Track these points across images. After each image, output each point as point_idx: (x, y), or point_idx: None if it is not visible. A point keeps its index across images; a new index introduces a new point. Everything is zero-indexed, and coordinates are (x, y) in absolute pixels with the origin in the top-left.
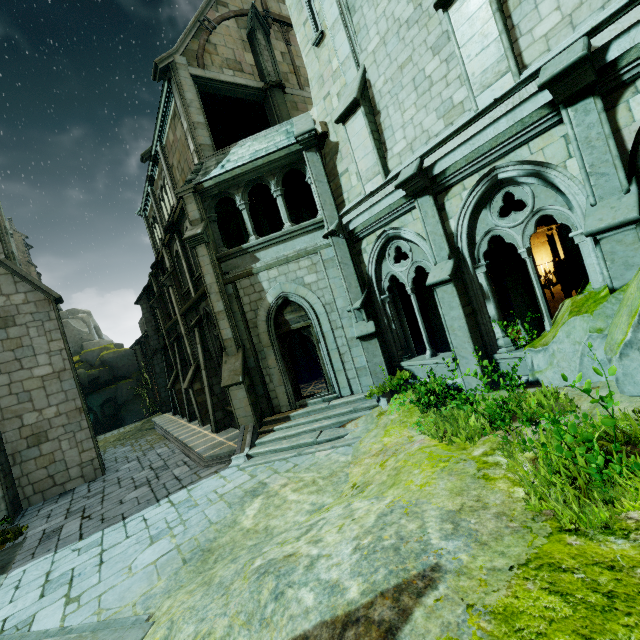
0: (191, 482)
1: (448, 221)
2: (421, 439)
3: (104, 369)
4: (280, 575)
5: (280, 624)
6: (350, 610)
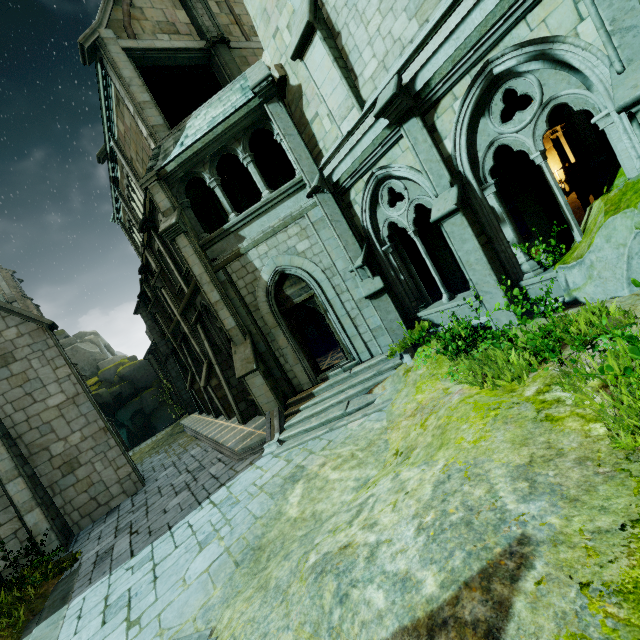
0: (228, 478)
1: (442, 143)
2: (459, 389)
3: (124, 384)
4: (339, 573)
5: (352, 633)
6: (432, 610)
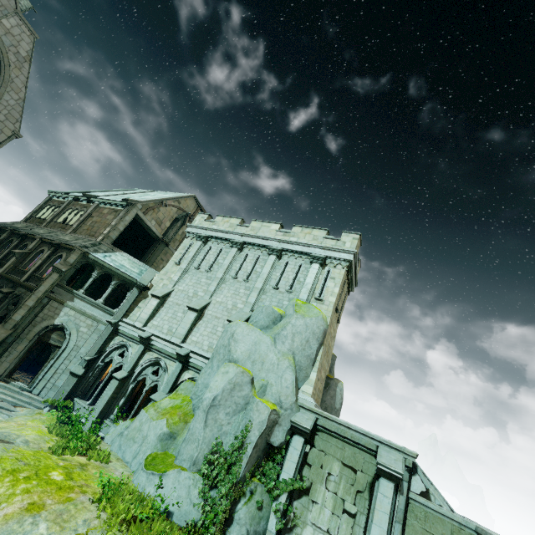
0: None
1: (141, 360)
2: (44, 428)
3: None
4: None
5: None
6: None
